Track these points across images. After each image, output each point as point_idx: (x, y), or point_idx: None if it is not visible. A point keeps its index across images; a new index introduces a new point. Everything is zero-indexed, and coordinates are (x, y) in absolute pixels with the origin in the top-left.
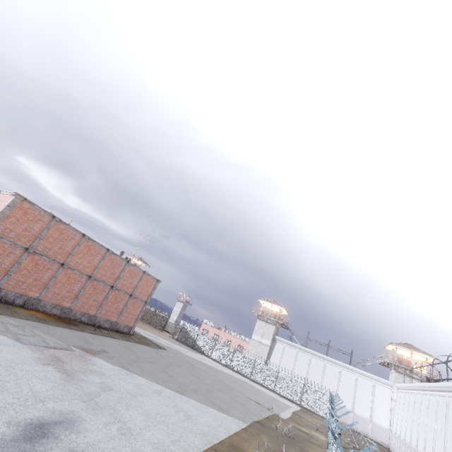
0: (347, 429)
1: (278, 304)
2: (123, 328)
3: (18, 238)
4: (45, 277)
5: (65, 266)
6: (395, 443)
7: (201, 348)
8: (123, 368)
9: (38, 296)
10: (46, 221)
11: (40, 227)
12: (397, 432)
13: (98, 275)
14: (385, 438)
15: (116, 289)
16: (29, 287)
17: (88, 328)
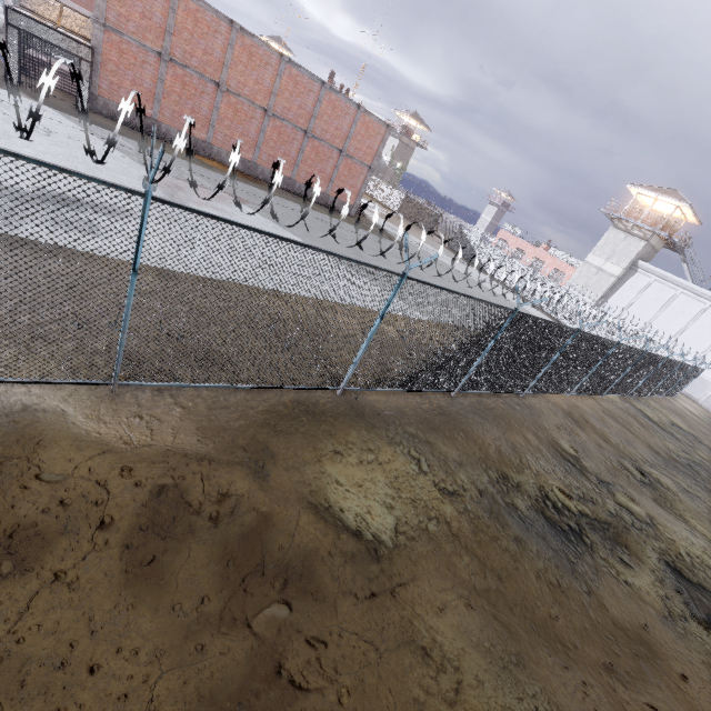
0: None
1: (675, 196)
2: (338, 206)
3: (142, 34)
4: (203, 107)
5: (222, 88)
6: None
7: (481, 263)
8: (276, 223)
9: (206, 138)
10: None
11: (161, 8)
12: None
13: (279, 109)
14: None
15: (313, 137)
16: None
17: (277, 191)
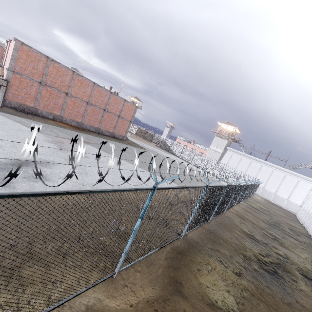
0: (267, 201)
1: (232, 125)
2: (118, 136)
3: (32, 75)
4: (59, 102)
5: (69, 95)
6: (301, 213)
7: (174, 152)
8: (105, 151)
9: (60, 114)
10: (44, 61)
11: (42, 66)
12: (306, 207)
13: (93, 102)
14: (295, 209)
15: (107, 111)
16: (52, 108)
17: (94, 134)
